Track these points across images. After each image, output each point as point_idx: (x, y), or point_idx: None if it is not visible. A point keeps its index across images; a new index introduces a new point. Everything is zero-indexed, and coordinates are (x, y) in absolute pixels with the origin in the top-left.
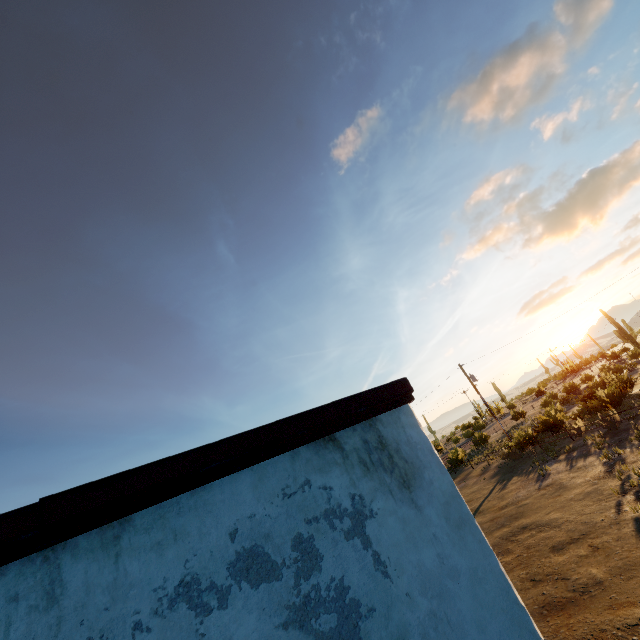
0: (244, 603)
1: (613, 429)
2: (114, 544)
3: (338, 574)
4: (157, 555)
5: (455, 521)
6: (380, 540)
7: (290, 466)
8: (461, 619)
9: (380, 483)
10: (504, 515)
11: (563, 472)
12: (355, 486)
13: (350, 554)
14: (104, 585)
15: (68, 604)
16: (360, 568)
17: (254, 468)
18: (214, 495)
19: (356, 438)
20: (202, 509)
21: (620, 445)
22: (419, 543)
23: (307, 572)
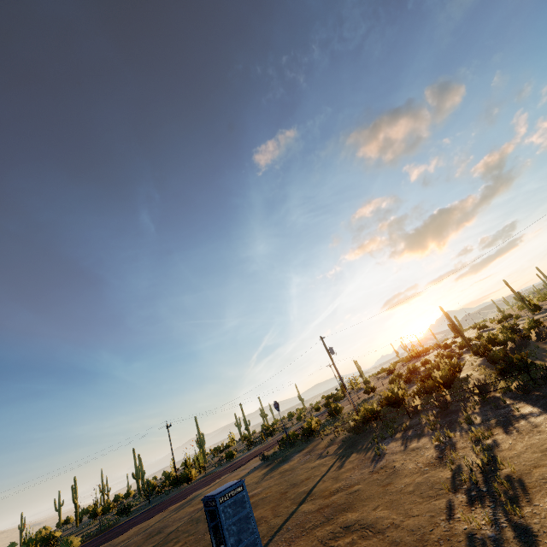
0: None
1: (445, 409)
2: None
3: None
4: None
5: None
6: None
7: None
8: None
9: None
10: (332, 504)
11: (397, 453)
12: None
13: None
14: None
15: None
16: None
17: None
18: None
19: None
20: None
21: (451, 427)
22: None
23: None
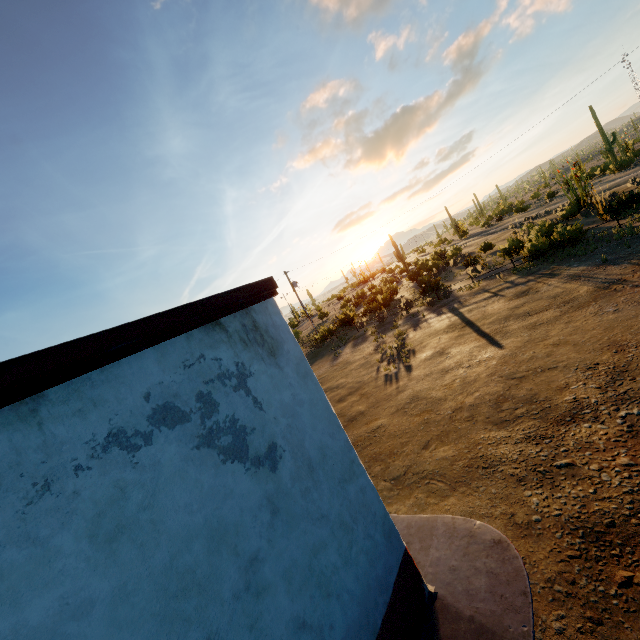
0: (165, 439)
1: (382, 322)
2: (33, 416)
3: (231, 413)
4: (81, 419)
5: (302, 374)
6: (257, 390)
7: (187, 345)
8: (304, 426)
9: (255, 354)
10: None
11: (350, 353)
12: (238, 357)
13: (238, 400)
14: (34, 447)
15: (1, 466)
16: (245, 407)
17: (156, 348)
18: (123, 370)
19: (237, 323)
20: (115, 382)
21: (385, 332)
22: (281, 389)
23: (209, 414)
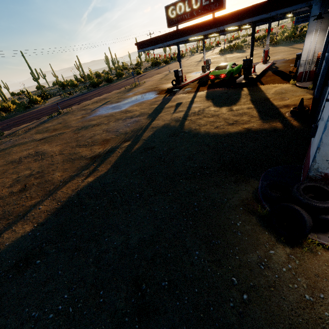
0: None
1: None
2: None
3: None
4: None
5: None
6: None
7: None
8: None
9: None
10: None
11: None
12: None
13: None
14: None
15: None
16: None
17: None
18: None
19: None
20: None
21: None
22: None
23: None
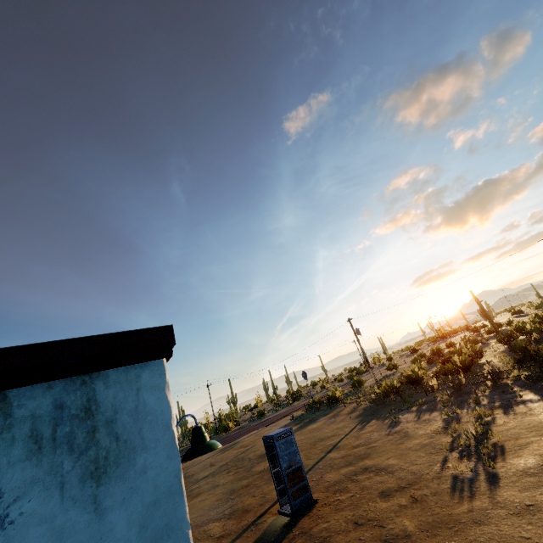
0: None
1: (458, 390)
2: None
3: None
4: None
5: (155, 531)
6: None
7: None
8: None
9: (50, 471)
10: (354, 454)
11: (411, 422)
12: None
13: None
14: None
15: None
16: None
17: None
18: None
19: (46, 400)
20: None
21: (460, 405)
22: None
23: None
